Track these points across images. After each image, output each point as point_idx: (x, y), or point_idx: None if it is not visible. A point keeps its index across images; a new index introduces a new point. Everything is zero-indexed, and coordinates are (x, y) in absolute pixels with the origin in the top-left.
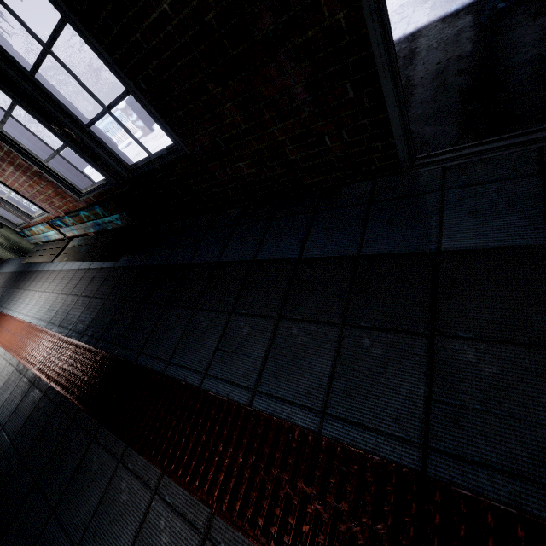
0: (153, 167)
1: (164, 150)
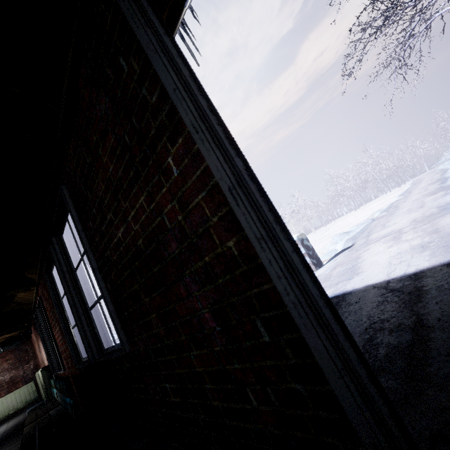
0: (112, 357)
1: None
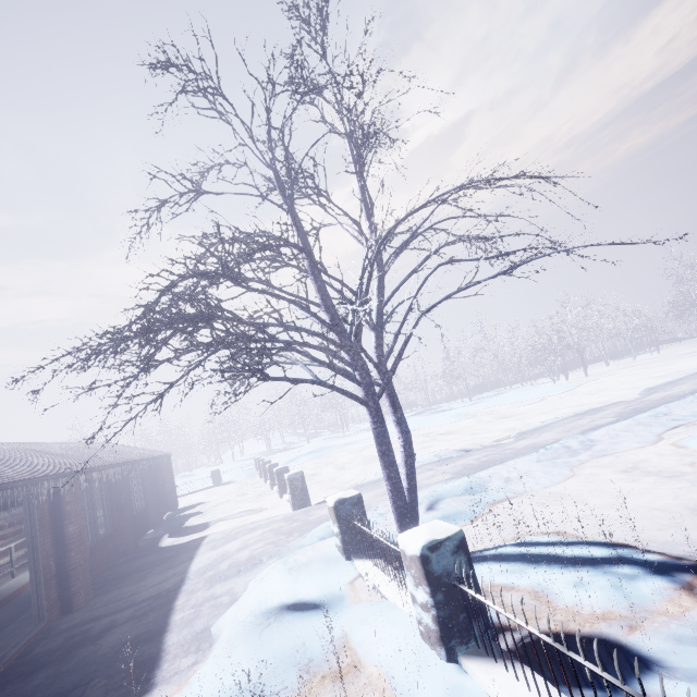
0: None
1: None
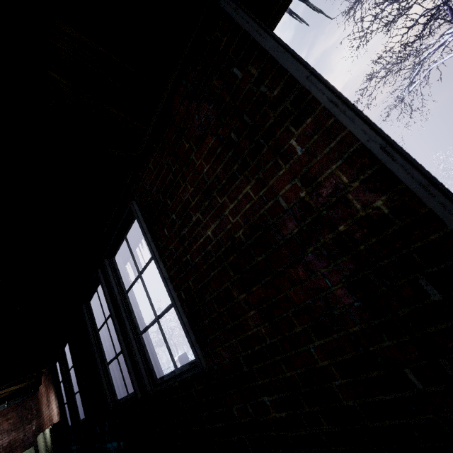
0: (173, 384)
1: (188, 364)
